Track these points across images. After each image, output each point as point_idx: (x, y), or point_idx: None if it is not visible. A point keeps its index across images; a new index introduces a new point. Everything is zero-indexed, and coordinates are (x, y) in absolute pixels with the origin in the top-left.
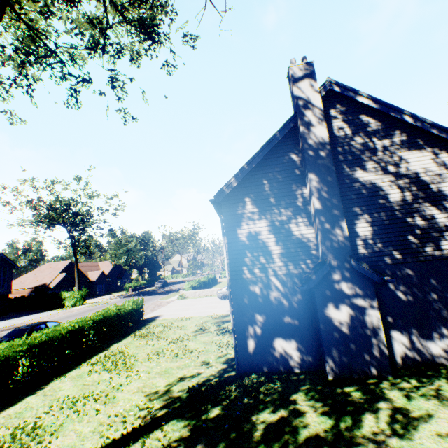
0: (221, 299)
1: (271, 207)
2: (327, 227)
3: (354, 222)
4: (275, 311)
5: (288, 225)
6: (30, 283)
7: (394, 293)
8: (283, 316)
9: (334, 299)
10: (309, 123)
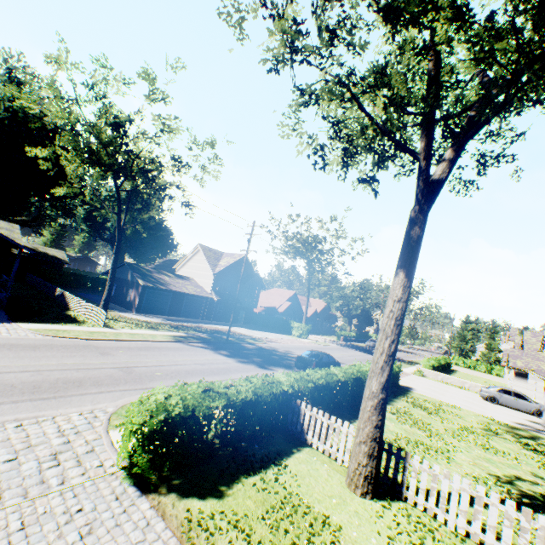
0: (483, 400)
1: None
2: None
3: None
4: None
5: None
6: (262, 302)
7: None
8: None
9: None
10: None
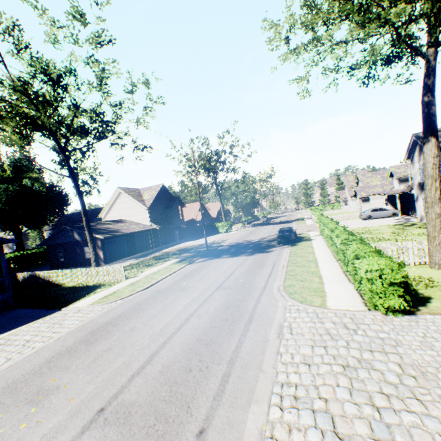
0: (364, 220)
1: None
2: None
3: None
4: None
5: None
6: None
7: None
8: None
9: None
10: None
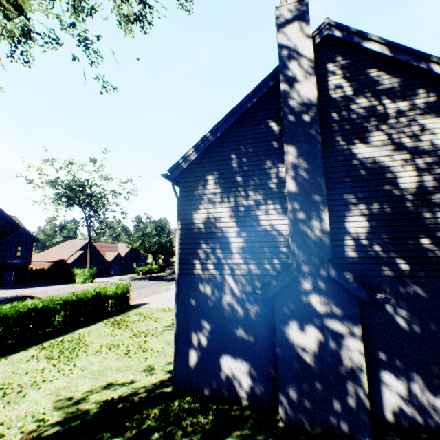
0: None
1: (237, 188)
2: (301, 216)
3: (344, 214)
4: (226, 321)
5: (256, 211)
6: (52, 257)
7: (392, 318)
8: (236, 327)
9: (299, 316)
10: (293, 79)
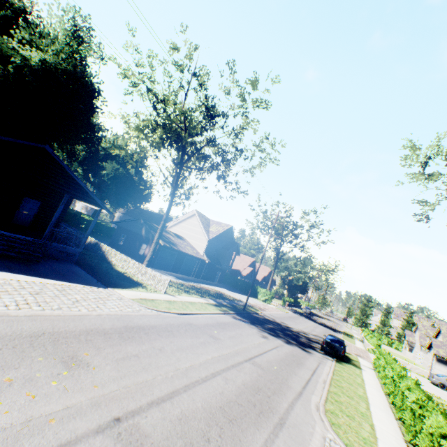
0: (433, 384)
1: None
2: None
3: None
4: None
5: None
6: None
7: None
8: None
9: None
10: None
